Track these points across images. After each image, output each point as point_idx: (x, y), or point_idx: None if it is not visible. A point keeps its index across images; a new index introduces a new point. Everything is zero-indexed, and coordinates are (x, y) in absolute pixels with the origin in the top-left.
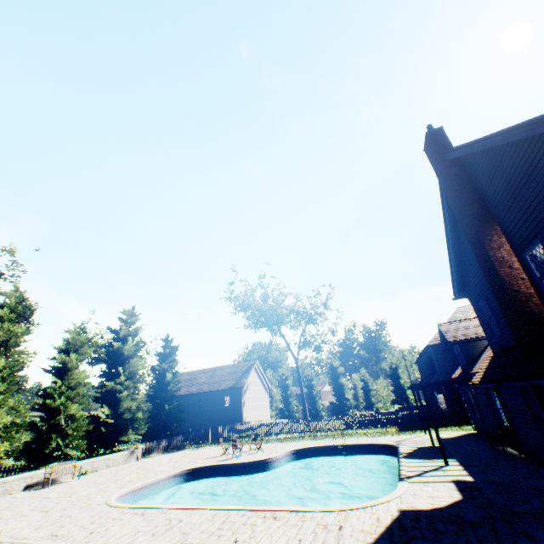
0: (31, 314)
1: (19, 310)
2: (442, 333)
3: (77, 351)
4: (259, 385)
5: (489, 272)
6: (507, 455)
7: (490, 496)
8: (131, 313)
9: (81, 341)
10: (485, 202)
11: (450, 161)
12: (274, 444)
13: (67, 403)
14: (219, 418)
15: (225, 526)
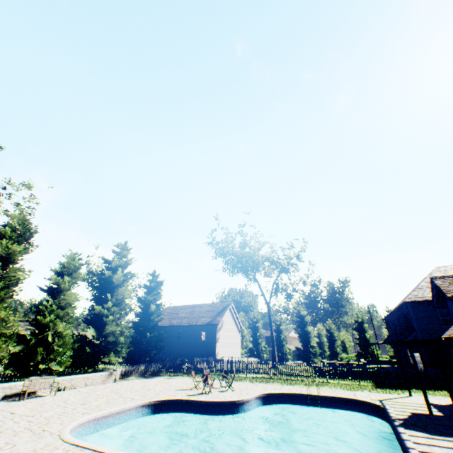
0: (30, 236)
1: (20, 231)
2: (438, 287)
3: (71, 275)
4: (232, 324)
5: None
6: None
7: None
8: (123, 247)
9: (74, 265)
10: None
11: None
12: (244, 384)
13: (56, 321)
14: (195, 350)
15: None
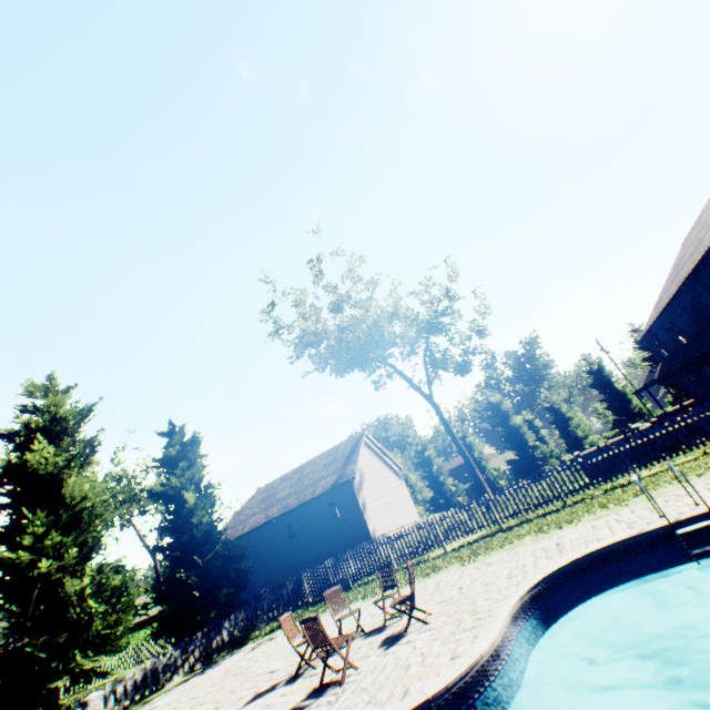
0: None
1: None
2: None
3: None
4: (382, 469)
5: None
6: None
7: None
8: (42, 389)
9: None
10: None
11: None
12: (450, 578)
13: None
14: (330, 546)
15: None
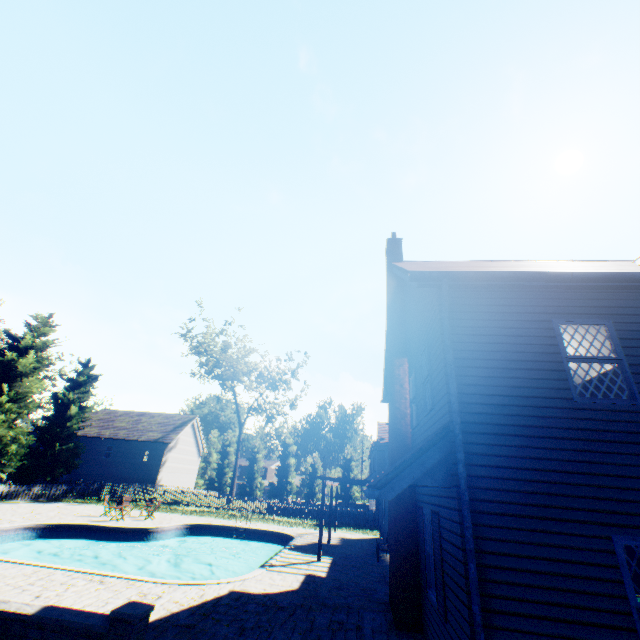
0: None
1: None
2: (378, 432)
3: None
4: (192, 445)
5: (388, 385)
6: (380, 561)
7: (321, 590)
8: (45, 321)
9: None
10: (406, 321)
11: (395, 274)
12: (172, 515)
13: None
14: (128, 474)
15: (39, 582)
